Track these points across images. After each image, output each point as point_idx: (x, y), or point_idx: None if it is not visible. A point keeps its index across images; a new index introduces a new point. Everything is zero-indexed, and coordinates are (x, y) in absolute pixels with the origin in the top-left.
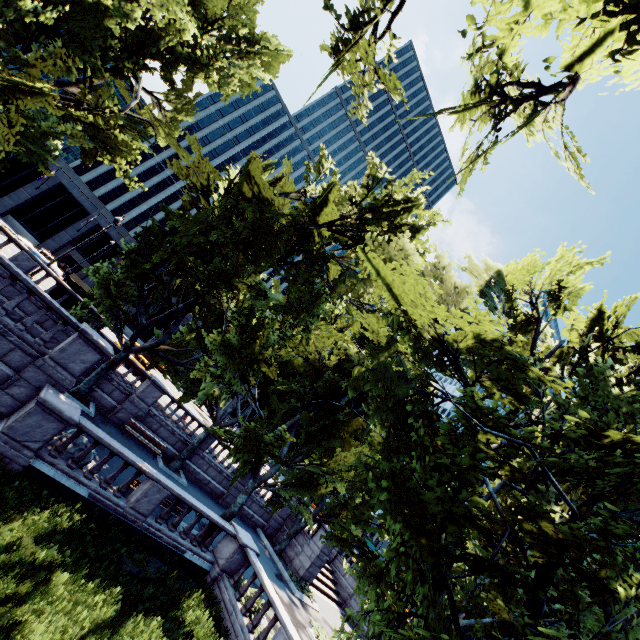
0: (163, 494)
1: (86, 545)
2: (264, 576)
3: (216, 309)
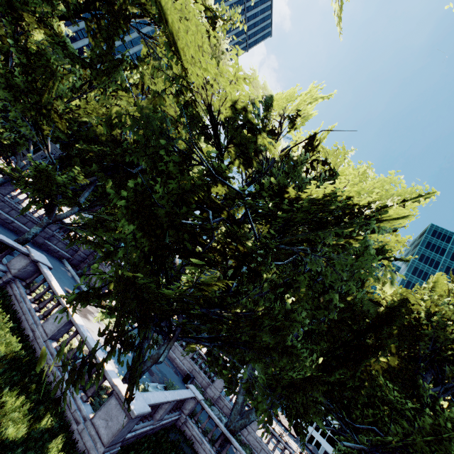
0: None
1: None
2: (53, 280)
3: (3, 46)
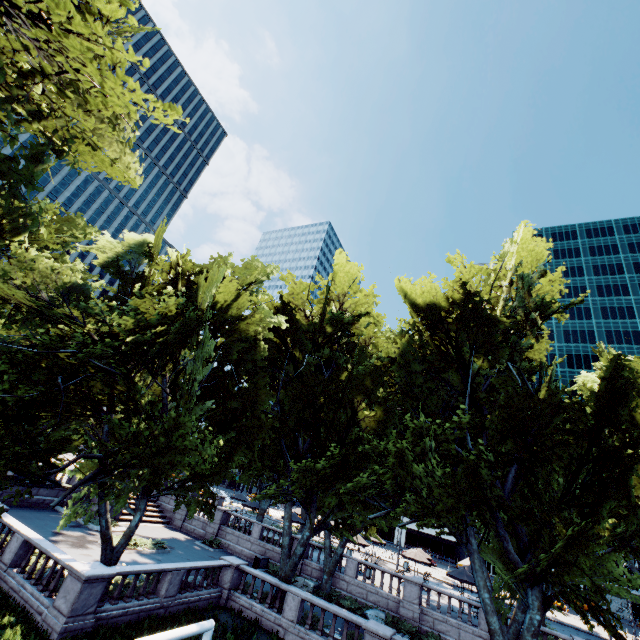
0: None
1: None
2: (6, 517)
3: None
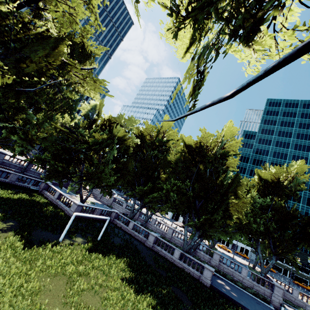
0: (17, 176)
1: (1, 186)
2: (53, 186)
3: (13, 126)
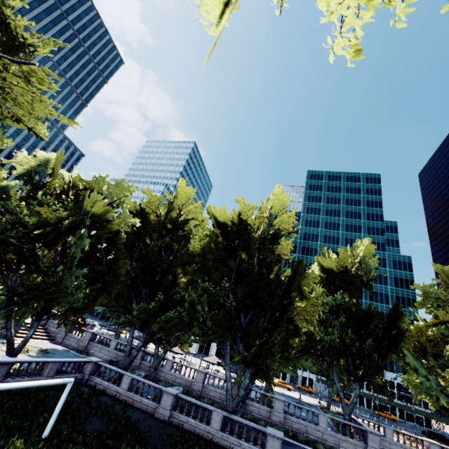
0: None
1: None
2: None
3: None
